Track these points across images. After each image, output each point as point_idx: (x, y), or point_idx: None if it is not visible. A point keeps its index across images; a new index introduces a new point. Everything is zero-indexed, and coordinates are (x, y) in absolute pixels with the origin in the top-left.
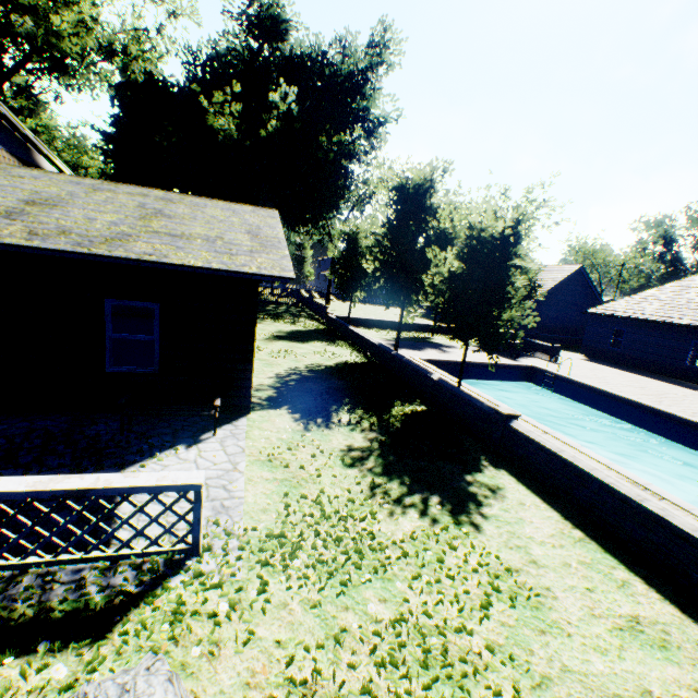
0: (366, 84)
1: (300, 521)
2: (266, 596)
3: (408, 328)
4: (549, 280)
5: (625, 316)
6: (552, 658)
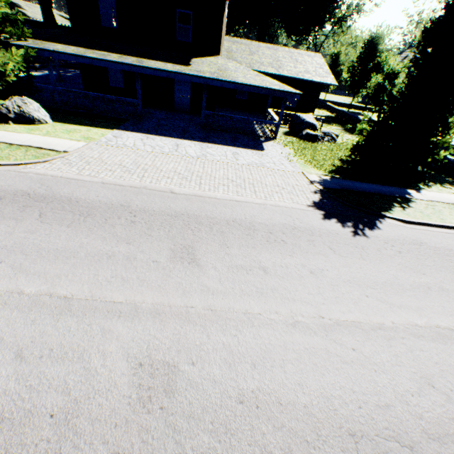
0: None
1: None
2: None
3: (351, 108)
4: None
5: None
6: None
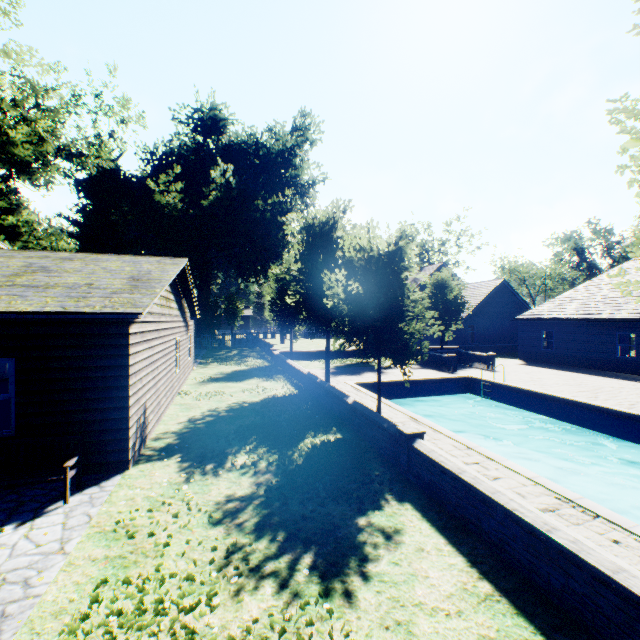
0: (295, 157)
1: (97, 626)
2: None
3: (352, 355)
4: (477, 296)
5: (550, 318)
6: None
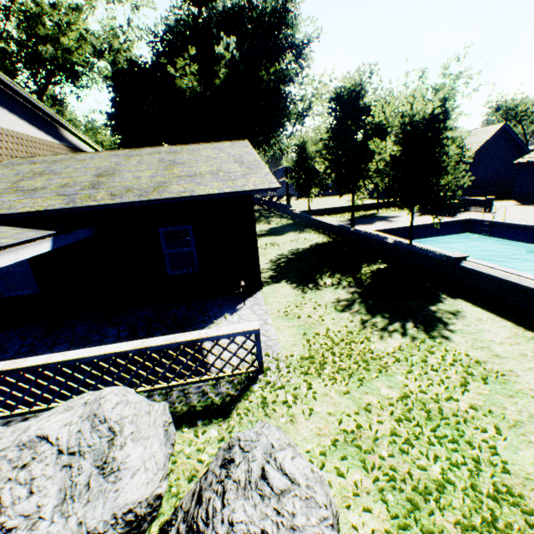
0: (288, 14)
1: (319, 348)
2: (313, 390)
3: (356, 209)
4: (474, 143)
5: None
6: (521, 410)
